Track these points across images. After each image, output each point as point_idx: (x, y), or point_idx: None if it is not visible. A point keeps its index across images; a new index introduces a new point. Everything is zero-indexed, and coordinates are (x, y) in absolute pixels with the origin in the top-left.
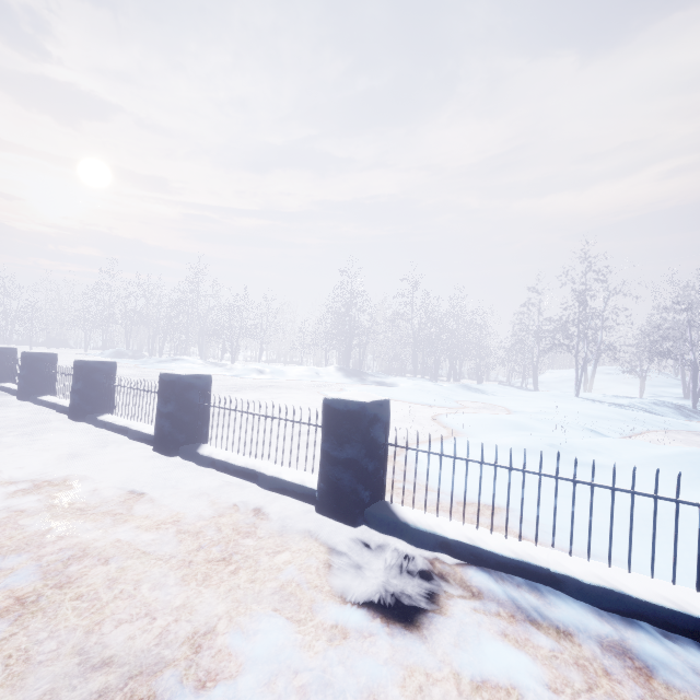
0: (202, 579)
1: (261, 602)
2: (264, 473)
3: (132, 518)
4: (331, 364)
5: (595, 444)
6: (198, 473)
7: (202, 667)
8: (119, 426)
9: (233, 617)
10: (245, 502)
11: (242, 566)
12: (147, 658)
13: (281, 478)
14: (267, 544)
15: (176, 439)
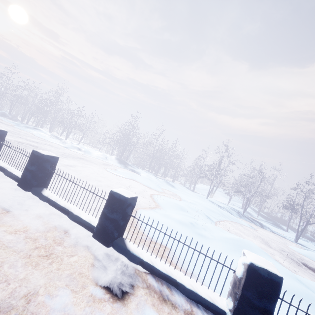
0: (35, 265)
1: (61, 280)
2: (73, 212)
3: (2, 225)
4: (113, 153)
5: (206, 226)
6: (39, 204)
7: (30, 310)
8: (0, 166)
9: (47, 286)
10: (61, 225)
11: (55, 260)
12: (3, 304)
13: (80, 217)
14: (68, 250)
15: (32, 183)
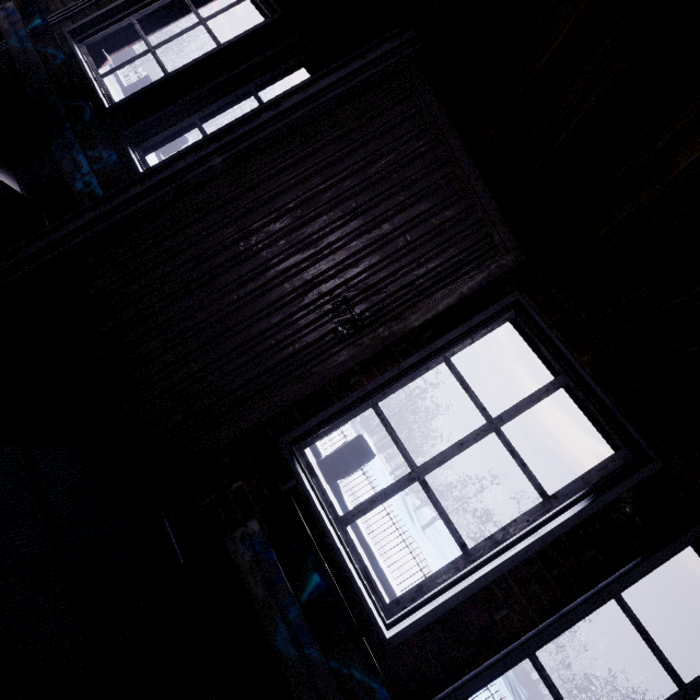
0: None
1: None
2: None
3: None
4: None
5: None
6: None
7: None
8: (367, 541)
9: None
10: None
11: None
12: None
13: None
14: None
15: None
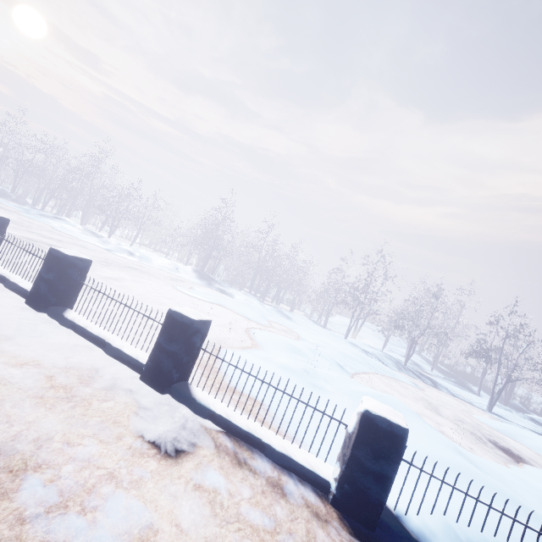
0: (50, 407)
1: (87, 427)
2: (111, 343)
3: (3, 355)
4: (191, 263)
5: (329, 375)
6: (60, 330)
7: (41, 456)
8: None
9: (66, 433)
10: (91, 361)
11: (79, 403)
12: (5, 446)
13: (123, 351)
14: (100, 393)
15: (48, 300)
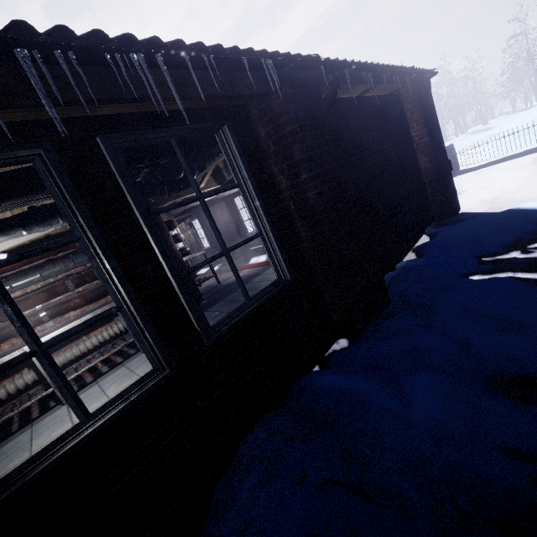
0: None
1: None
2: None
3: None
4: None
5: None
6: None
7: None
8: None
9: None
10: None
11: None
12: None
13: None
14: None
15: None
